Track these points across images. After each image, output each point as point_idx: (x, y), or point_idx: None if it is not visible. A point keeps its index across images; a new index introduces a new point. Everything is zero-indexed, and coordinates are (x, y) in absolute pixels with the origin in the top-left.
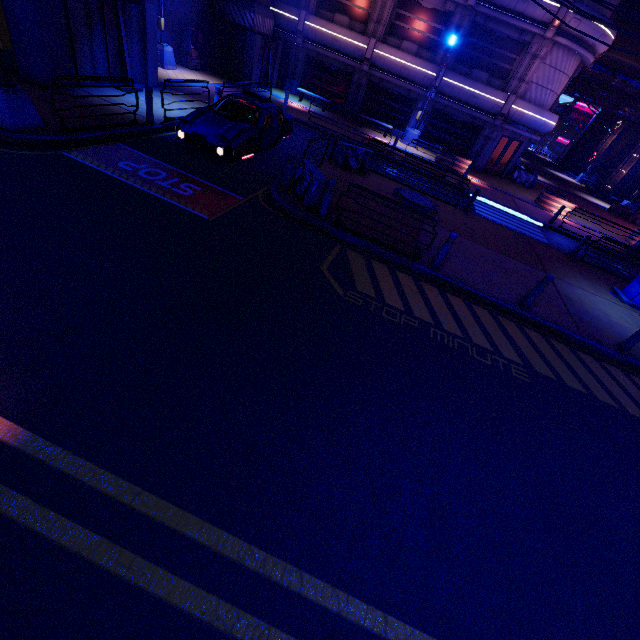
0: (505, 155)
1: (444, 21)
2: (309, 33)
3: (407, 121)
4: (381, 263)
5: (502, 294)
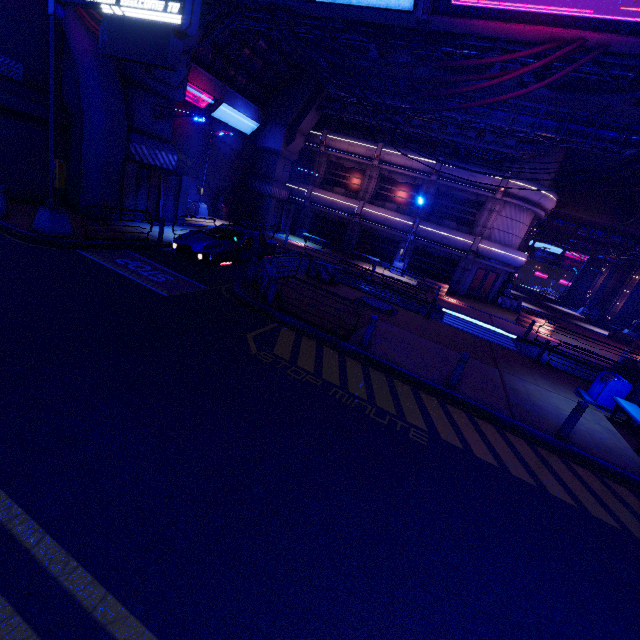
0: (485, 284)
1: (416, 190)
2: (314, 199)
3: (394, 257)
4: (312, 339)
5: (430, 374)
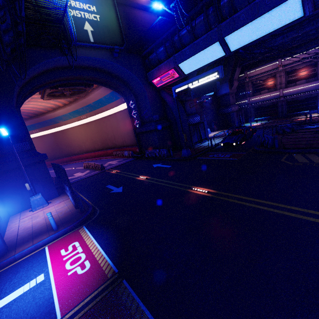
0: None
1: (314, 66)
2: (252, 102)
3: (316, 105)
4: (310, 154)
5: None
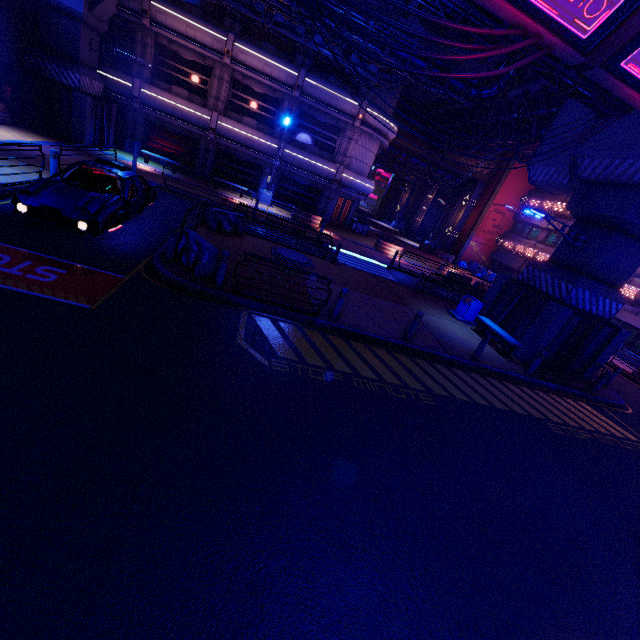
0: (344, 211)
1: (276, 105)
2: (147, 100)
3: (259, 183)
4: (288, 324)
5: (389, 332)
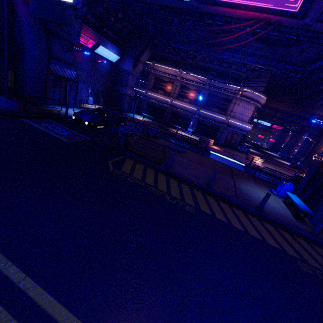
0: (232, 139)
1: (199, 92)
2: (148, 96)
3: (188, 126)
4: (142, 164)
5: (199, 181)
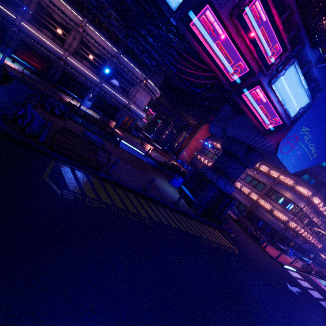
0: (128, 123)
1: (103, 61)
2: (24, 29)
3: (85, 96)
4: (81, 172)
5: (137, 186)
